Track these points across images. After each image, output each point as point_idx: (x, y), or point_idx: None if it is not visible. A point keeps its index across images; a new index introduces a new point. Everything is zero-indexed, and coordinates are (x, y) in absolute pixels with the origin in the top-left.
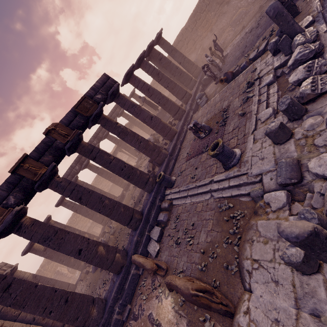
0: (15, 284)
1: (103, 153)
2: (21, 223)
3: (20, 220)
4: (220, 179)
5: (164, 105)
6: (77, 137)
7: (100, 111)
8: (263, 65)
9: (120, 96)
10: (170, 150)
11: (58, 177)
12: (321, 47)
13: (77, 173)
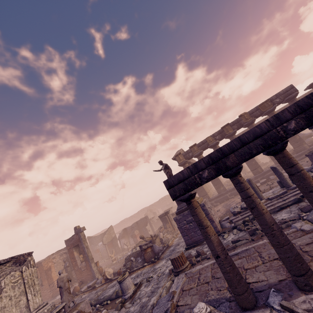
0: None
1: None
2: (216, 146)
3: (216, 145)
4: (305, 168)
5: None
6: (252, 121)
7: (272, 109)
8: None
9: (294, 101)
10: (311, 147)
11: (234, 136)
12: None
13: None
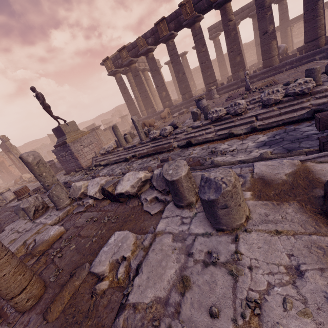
0: (138, 77)
1: (201, 42)
2: (148, 55)
3: (148, 53)
4: None
5: (305, 22)
6: (194, 19)
7: (224, 0)
8: (324, 76)
9: None
10: None
11: (172, 41)
12: (267, 102)
13: (221, 31)
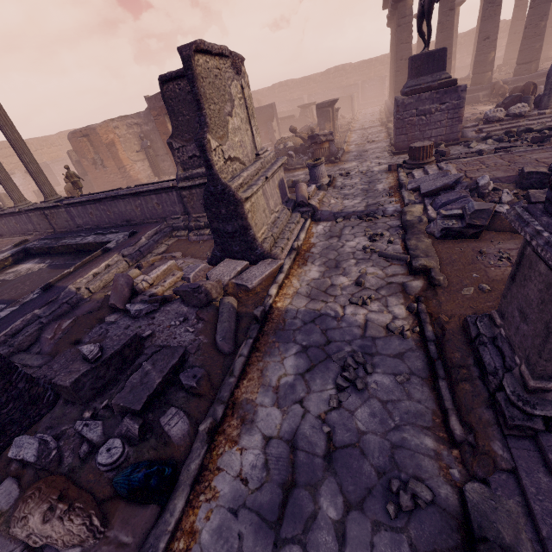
0: (453, 13)
1: None
2: None
3: None
4: None
5: None
6: None
7: None
8: None
9: None
10: None
11: None
12: None
13: None
